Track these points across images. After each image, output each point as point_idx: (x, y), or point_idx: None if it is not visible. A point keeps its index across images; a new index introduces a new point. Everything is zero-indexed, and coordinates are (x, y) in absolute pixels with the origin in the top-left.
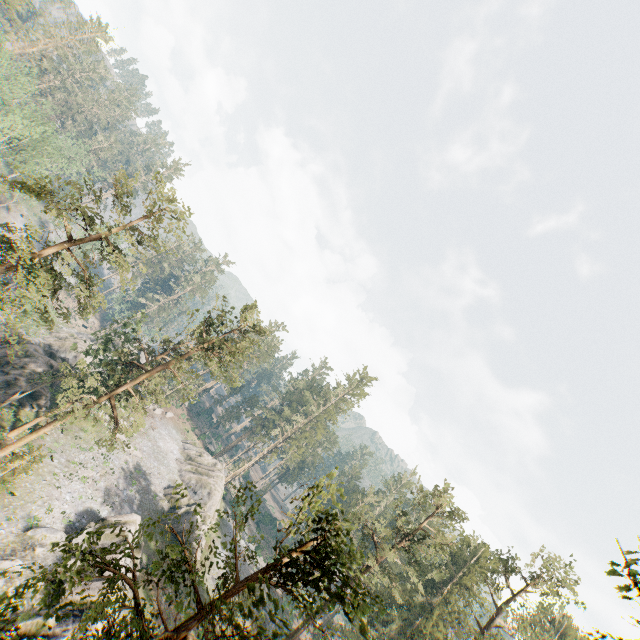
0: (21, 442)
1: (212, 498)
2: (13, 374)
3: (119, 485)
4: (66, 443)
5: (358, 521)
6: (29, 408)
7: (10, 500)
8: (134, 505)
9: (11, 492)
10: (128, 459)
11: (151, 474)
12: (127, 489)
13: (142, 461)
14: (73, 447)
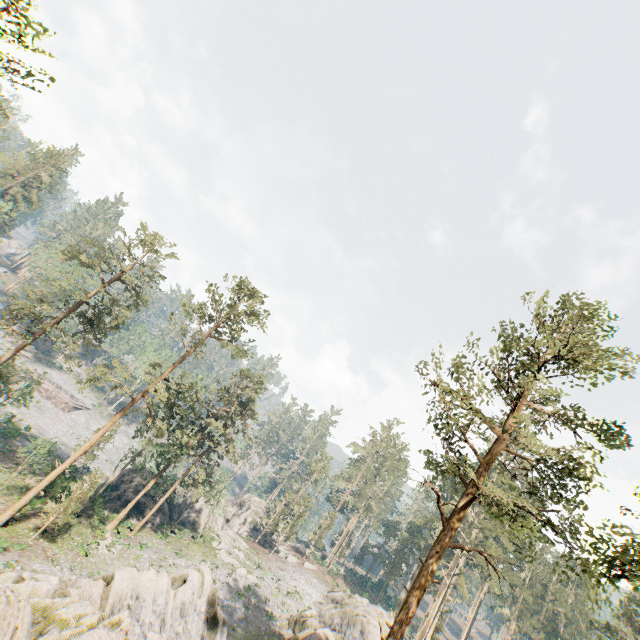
0: (77, 452)
1: (368, 638)
2: (123, 488)
3: (219, 594)
4: (164, 549)
5: None
6: (135, 520)
7: (82, 561)
8: (236, 615)
9: (84, 552)
10: (238, 579)
11: (270, 600)
12: (229, 600)
13: (258, 586)
14: (170, 552)
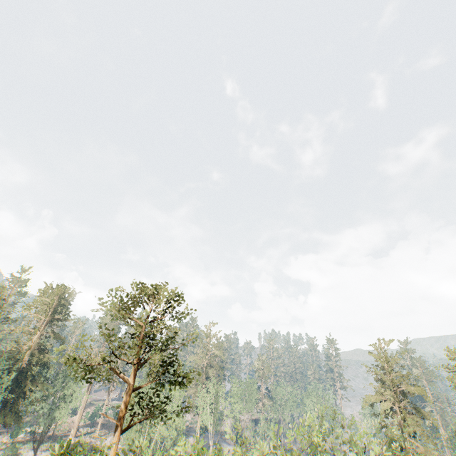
0: None
1: None
2: None
3: None
4: None
5: None
6: None
7: None
8: None
9: None
10: None
11: None
12: None
13: None
14: None
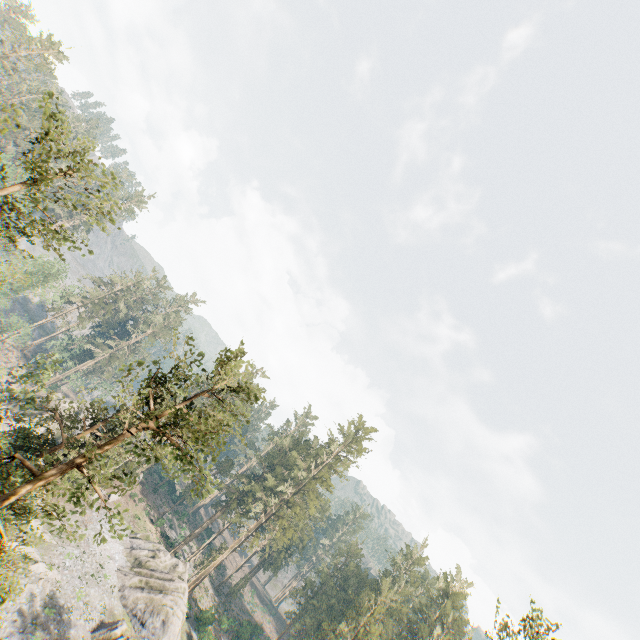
0: None
1: (168, 629)
2: None
3: None
4: None
5: (373, 634)
6: None
7: None
8: None
9: None
10: (34, 590)
11: (72, 608)
12: None
13: (59, 587)
14: None
